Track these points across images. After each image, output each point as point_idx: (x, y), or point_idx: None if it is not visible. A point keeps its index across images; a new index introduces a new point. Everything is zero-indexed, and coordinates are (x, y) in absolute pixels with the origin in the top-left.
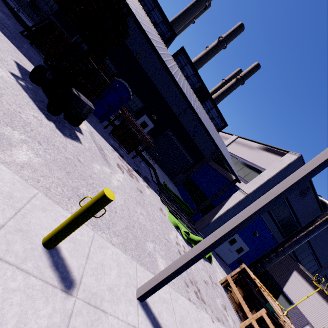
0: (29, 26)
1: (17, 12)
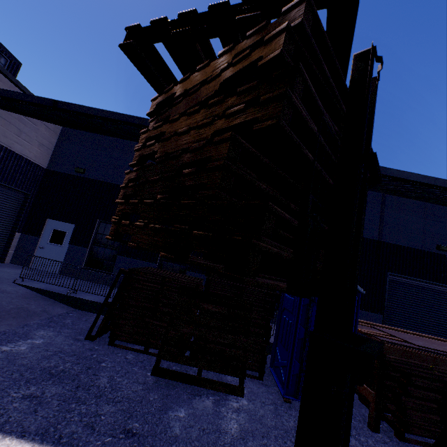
0: (96, 301)
1: (72, 296)
